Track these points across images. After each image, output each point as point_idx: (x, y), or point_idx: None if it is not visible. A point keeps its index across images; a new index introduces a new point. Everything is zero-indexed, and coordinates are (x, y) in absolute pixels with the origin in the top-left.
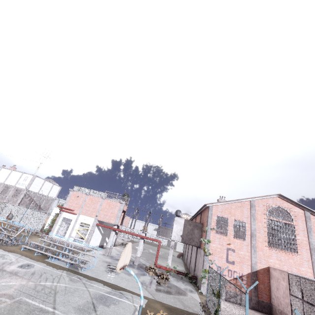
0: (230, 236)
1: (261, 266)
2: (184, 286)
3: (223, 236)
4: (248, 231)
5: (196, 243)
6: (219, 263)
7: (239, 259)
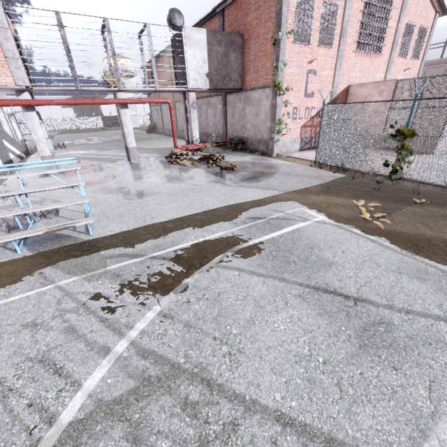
0: (314, 43)
1: (342, 88)
2: (245, 157)
3: (304, 46)
4: (339, 26)
5: (235, 84)
6: (295, 102)
7: (320, 86)
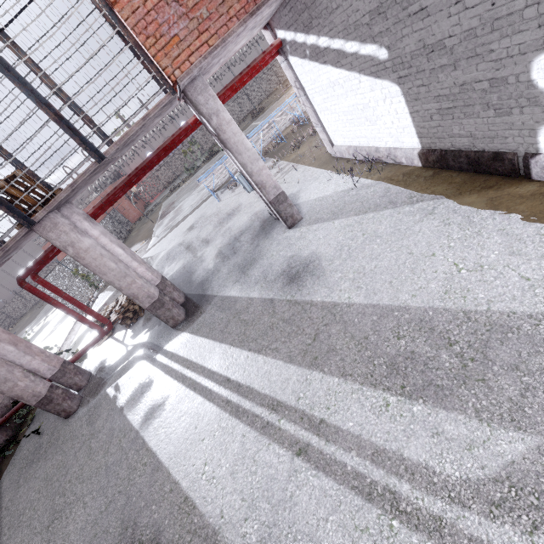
0: None
1: None
2: None
3: None
4: None
5: None
6: None
7: None
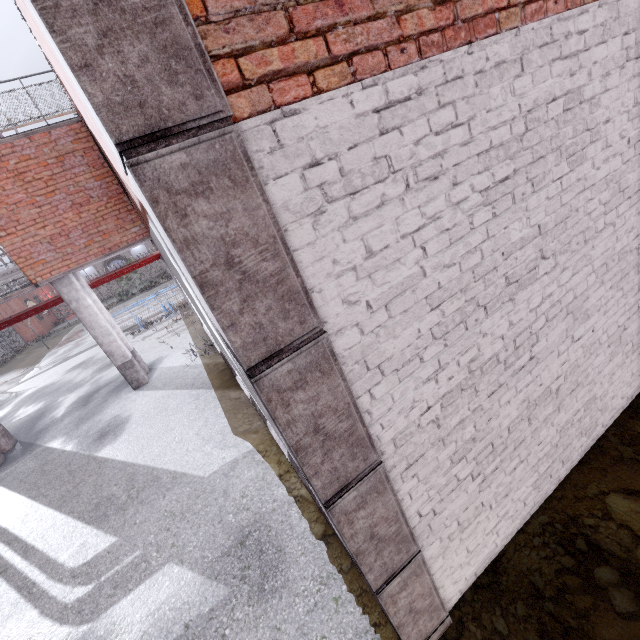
0: None
1: None
2: None
3: None
4: None
5: None
6: None
7: None
